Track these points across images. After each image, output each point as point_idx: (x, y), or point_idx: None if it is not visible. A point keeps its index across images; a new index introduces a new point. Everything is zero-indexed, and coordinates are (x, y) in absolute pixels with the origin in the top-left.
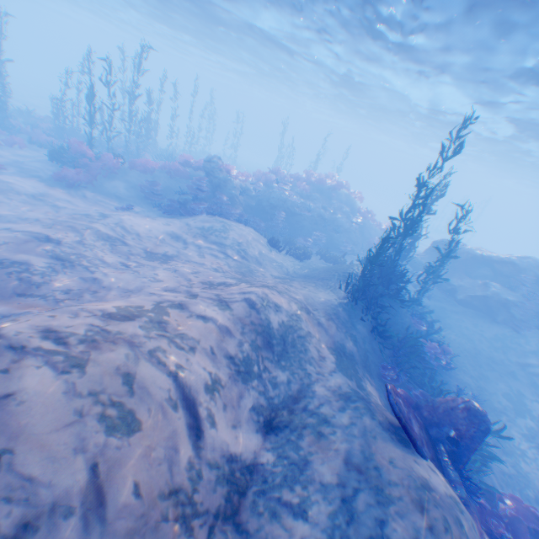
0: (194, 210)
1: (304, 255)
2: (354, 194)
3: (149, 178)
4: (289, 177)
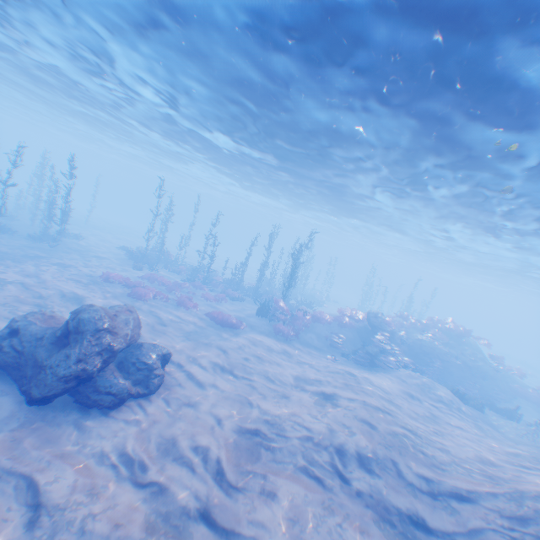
0: (387, 363)
1: (483, 407)
2: (481, 340)
3: (327, 328)
4: (417, 322)
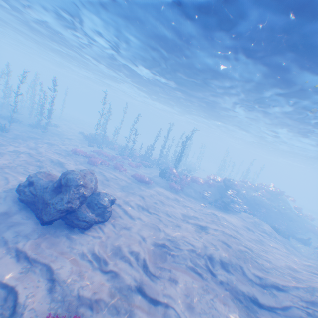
0: (235, 209)
1: (288, 236)
2: (289, 197)
3: (200, 186)
4: (252, 185)
